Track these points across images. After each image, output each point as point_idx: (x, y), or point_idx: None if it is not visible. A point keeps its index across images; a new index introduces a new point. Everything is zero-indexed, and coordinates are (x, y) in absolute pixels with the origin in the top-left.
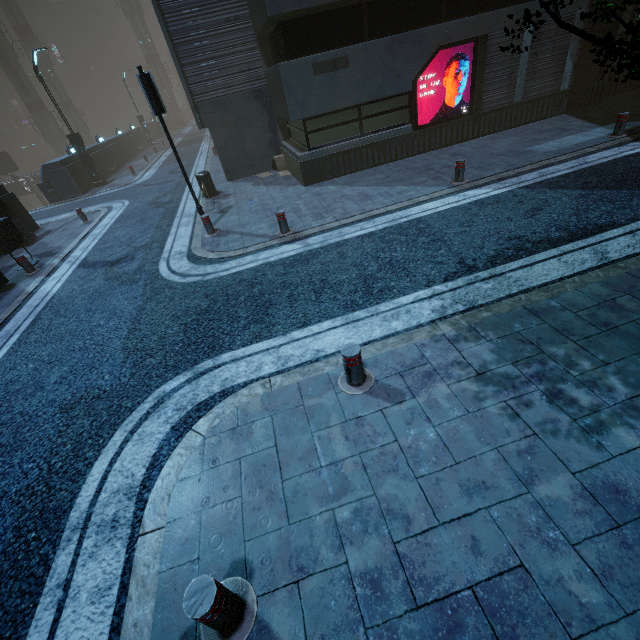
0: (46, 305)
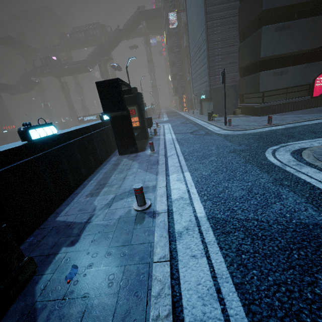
0: (177, 139)
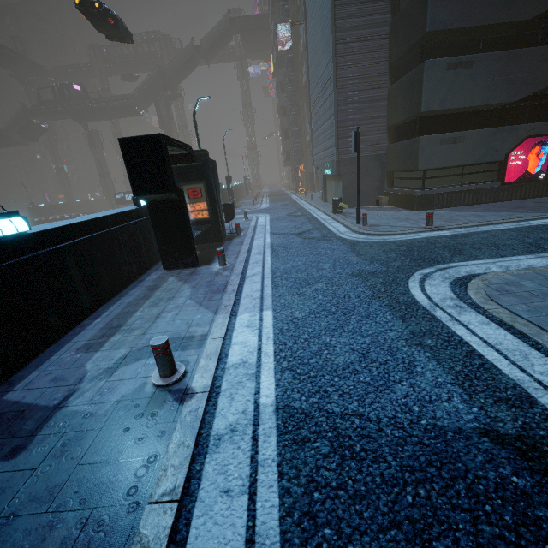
0: (271, 245)
